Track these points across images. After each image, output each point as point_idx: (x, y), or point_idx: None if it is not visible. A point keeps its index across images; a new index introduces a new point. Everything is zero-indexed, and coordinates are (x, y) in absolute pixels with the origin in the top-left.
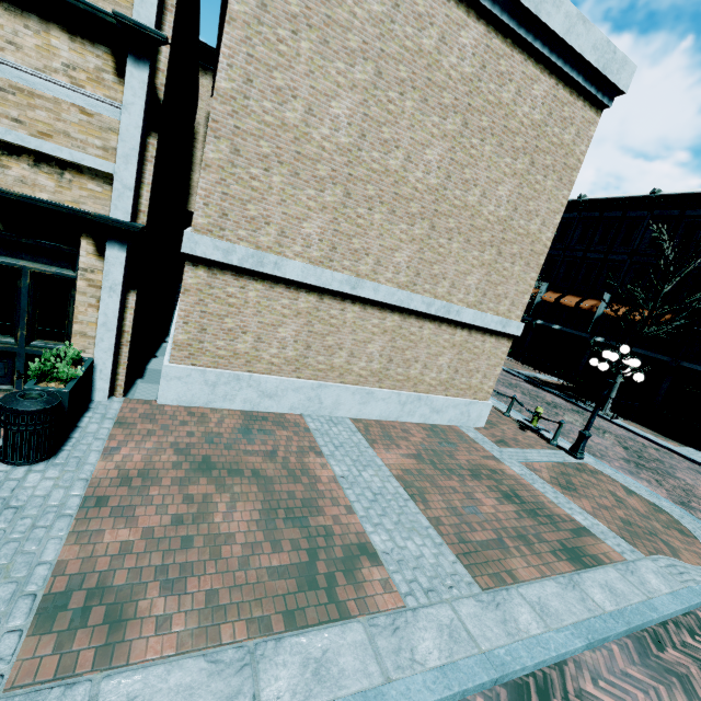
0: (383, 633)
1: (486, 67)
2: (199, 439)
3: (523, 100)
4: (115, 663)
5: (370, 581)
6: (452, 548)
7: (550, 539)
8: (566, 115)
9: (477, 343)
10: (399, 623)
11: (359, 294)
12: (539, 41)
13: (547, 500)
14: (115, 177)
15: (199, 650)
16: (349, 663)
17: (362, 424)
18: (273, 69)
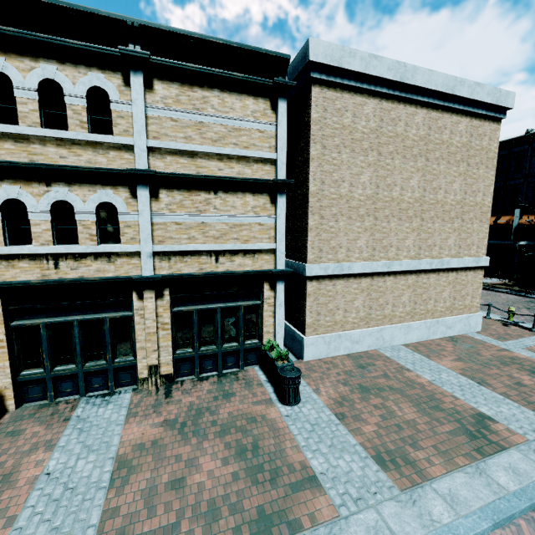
0: (529, 453)
1: (431, 128)
2: (345, 376)
3: (454, 135)
4: (427, 478)
5: (499, 431)
6: (527, 407)
7: None
8: (480, 132)
9: (462, 277)
10: (533, 448)
11: (392, 269)
12: (456, 104)
13: None
14: (277, 250)
15: (454, 470)
16: (525, 467)
17: (411, 347)
18: (332, 173)
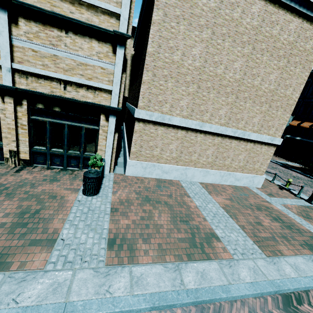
0: (225, 267)
1: (265, 20)
2: (143, 189)
3: (283, 32)
4: (134, 262)
5: (217, 247)
6: (251, 238)
7: (298, 239)
8: (308, 35)
9: (257, 149)
10: (231, 264)
11: (203, 129)
12: (293, 2)
13: (296, 222)
14: (112, 91)
15: (159, 262)
16: (214, 275)
17: (204, 185)
18: (169, 40)
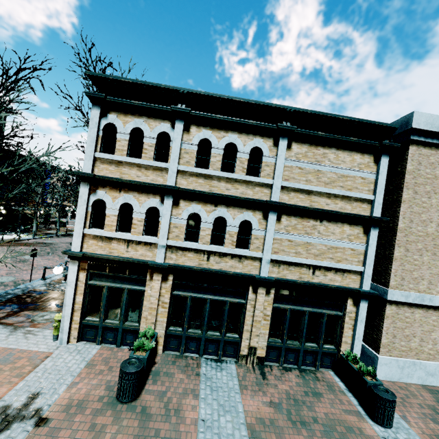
0: None
1: None
2: (429, 410)
3: None
4: None
5: None
6: None
7: None
8: None
9: None
10: None
11: None
12: None
13: None
14: (364, 273)
15: None
16: None
17: None
18: (420, 214)
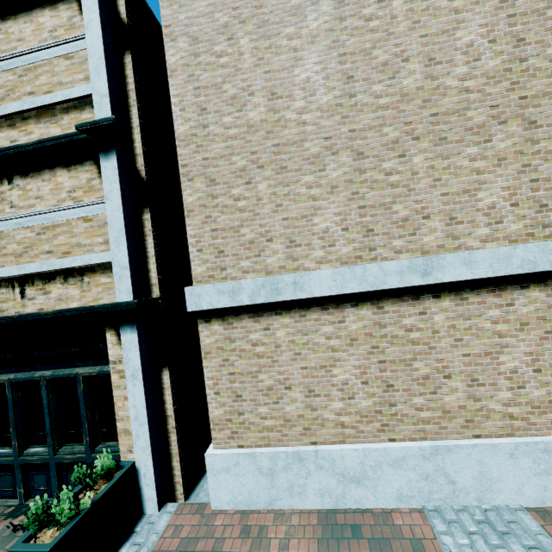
0: None
1: None
2: None
3: None
4: None
5: None
6: None
7: None
8: None
9: None
10: None
11: (440, 279)
12: None
13: None
14: (113, 263)
15: None
16: None
17: None
18: (221, 85)
